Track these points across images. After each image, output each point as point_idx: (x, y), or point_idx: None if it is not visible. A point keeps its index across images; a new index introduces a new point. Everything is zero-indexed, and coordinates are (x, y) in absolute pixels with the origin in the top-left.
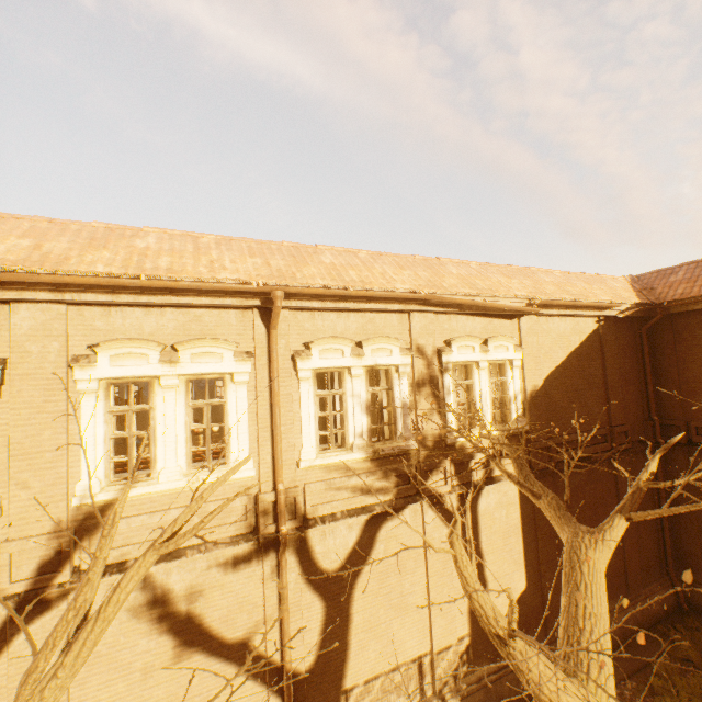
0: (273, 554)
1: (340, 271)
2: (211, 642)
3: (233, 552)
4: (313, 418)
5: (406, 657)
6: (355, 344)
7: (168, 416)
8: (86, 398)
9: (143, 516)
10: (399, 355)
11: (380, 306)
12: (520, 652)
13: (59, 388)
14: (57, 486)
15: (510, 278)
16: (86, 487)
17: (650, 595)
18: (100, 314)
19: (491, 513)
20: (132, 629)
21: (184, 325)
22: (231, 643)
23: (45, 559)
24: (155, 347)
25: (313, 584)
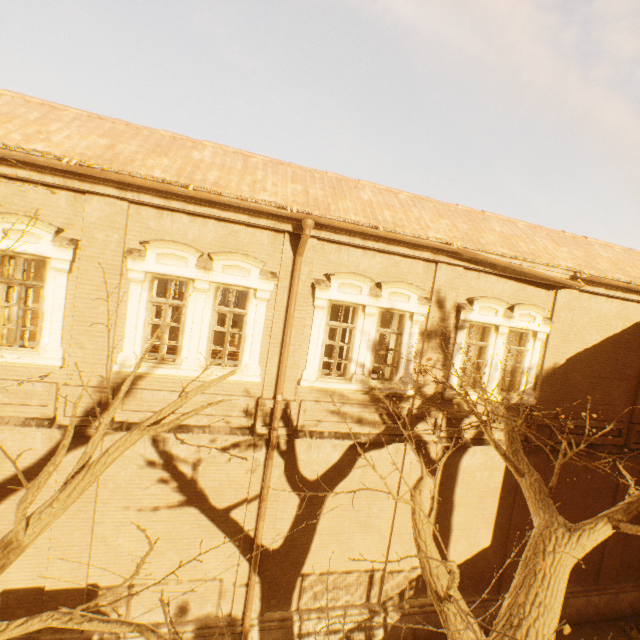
0: (263, 451)
1: (375, 209)
2: (202, 503)
3: (231, 439)
4: (320, 344)
5: (360, 566)
6: (375, 285)
7: (196, 315)
8: (134, 286)
9: (165, 392)
10: (416, 304)
11: (407, 251)
12: (454, 613)
13: (115, 274)
14: (104, 352)
15: (559, 245)
16: (125, 358)
17: (622, 592)
18: (154, 215)
19: (473, 471)
20: (145, 475)
21: (222, 237)
22: (218, 509)
23: (90, 406)
24: (194, 253)
25: (292, 484)
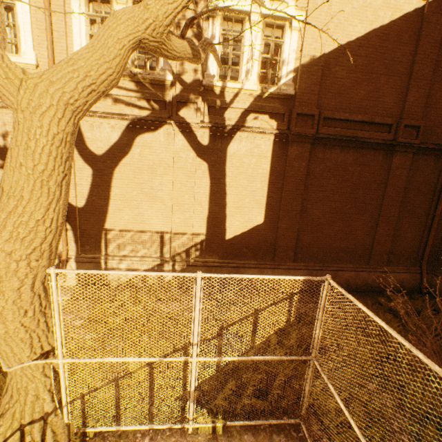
0: None
1: None
2: None
3: None
4: (84, 35)
5: (151, 228)
6: None
7: None
8: None
9: None
10: None
11: None
12: None
13: None
14: None
15: None
16: None
17: (392, 273)
18: None
19: (241, 158)
20: None
21: None
22: None
23: None
24: None
25: (84, 157)
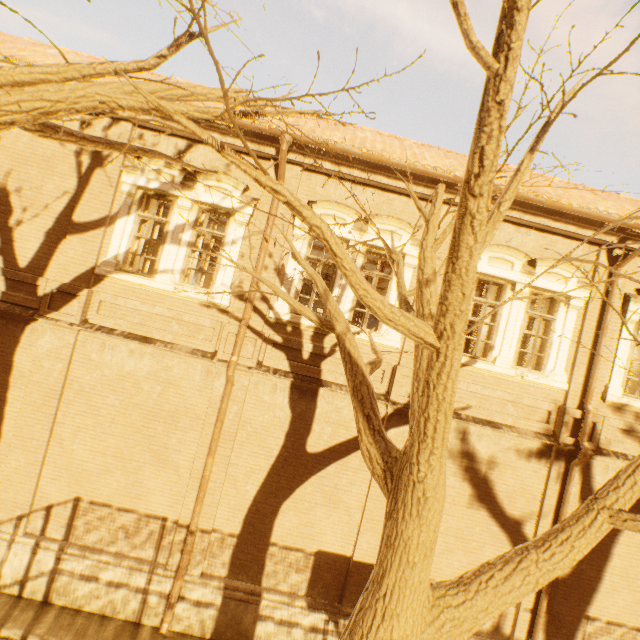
0: (561, 463)
1: None
2: (494, 506)
3: (528, 445)
4: (624, 360)
5: None
6: None
7: (511, 316)
8: None
9: (477, 385)
10: None
11: None
12: None
13: None
14: None
15: None
16: None
17: None
18: None
19: None
20: (447, 465)
21: (540, 246)
22: (508, 516)
23: None
24: (520, 258)
25: None
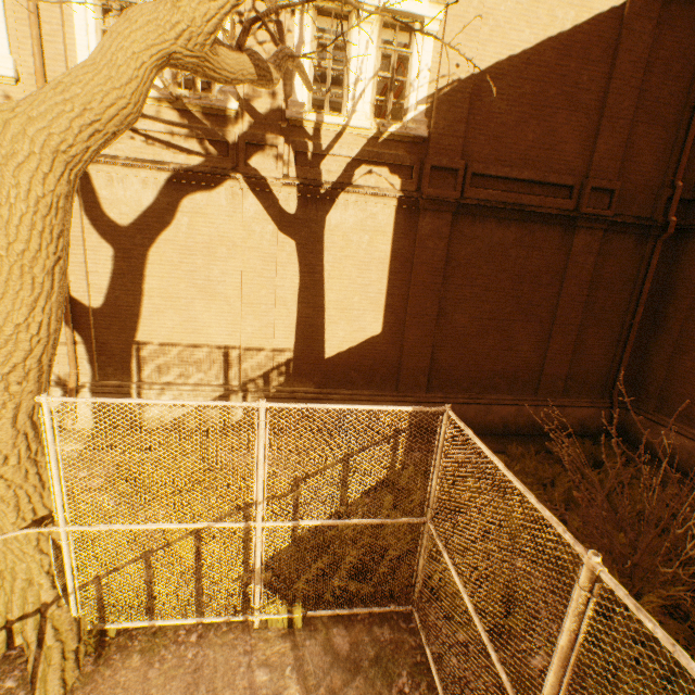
0: None
1: None
2: None
3: None
4: (94, 31)
5: (210, 341)
6: None
7: None
8: None
9: None
10: None
11: None
12: None
13: None
14: None
15: None
16: None
17: (569, 407)
18: None
19: (347, 234)
20: None
21: None
22: None
23: None
24: None
25: (99, 229)
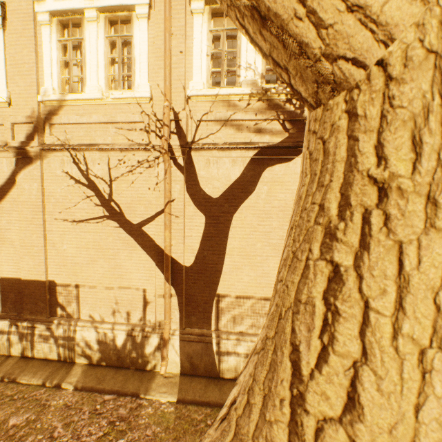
0: (162, 166)
1: None
2: (120, 218)
3: (135, 159)
4: (205, 55)
5: None
6: None
7: (92, 45)
8: (44, 29)
9: (76, 116)
10: None
11: None
12: None
13: (30, 21)
14: (32, 88)
15: None
16: (45, 91)
17: None
18: None
19: None
20: (74, 192)
21: None
22: (133, 224)
23: (29, 133)
24: None
25: (196, 201)
